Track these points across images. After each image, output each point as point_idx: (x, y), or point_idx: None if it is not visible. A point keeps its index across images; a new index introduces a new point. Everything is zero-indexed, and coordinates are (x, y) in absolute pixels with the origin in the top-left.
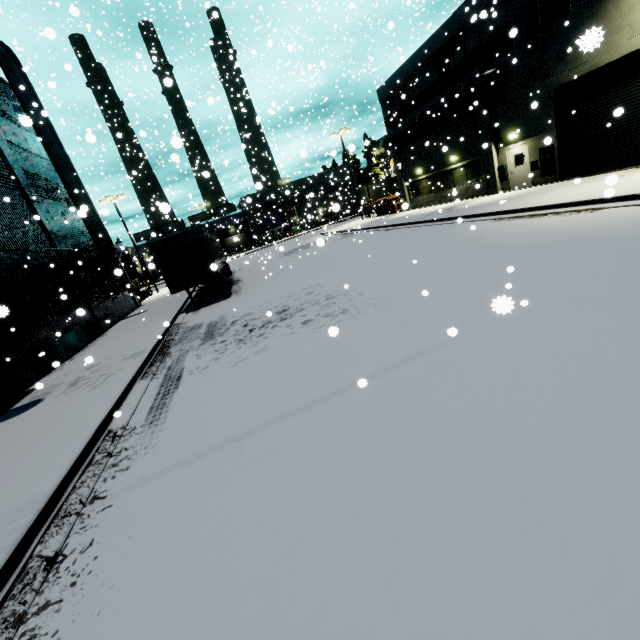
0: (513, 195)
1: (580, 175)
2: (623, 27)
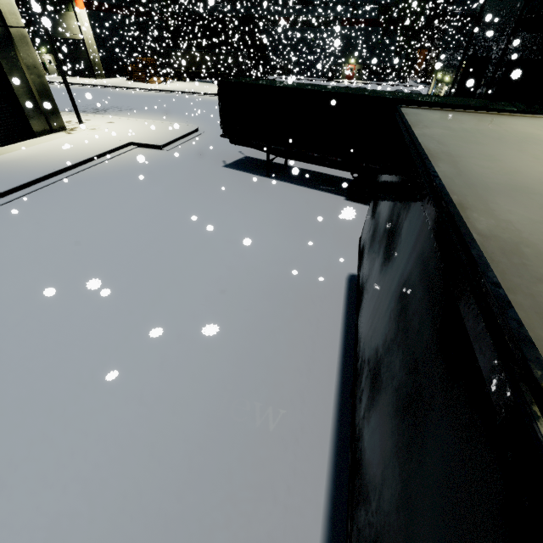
0: (50, 77)
1: (74, 76)
2: (69, 29)
